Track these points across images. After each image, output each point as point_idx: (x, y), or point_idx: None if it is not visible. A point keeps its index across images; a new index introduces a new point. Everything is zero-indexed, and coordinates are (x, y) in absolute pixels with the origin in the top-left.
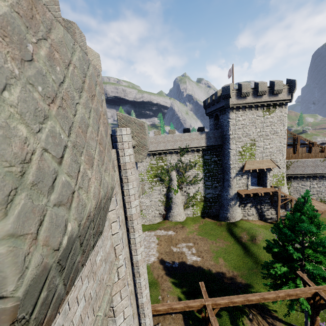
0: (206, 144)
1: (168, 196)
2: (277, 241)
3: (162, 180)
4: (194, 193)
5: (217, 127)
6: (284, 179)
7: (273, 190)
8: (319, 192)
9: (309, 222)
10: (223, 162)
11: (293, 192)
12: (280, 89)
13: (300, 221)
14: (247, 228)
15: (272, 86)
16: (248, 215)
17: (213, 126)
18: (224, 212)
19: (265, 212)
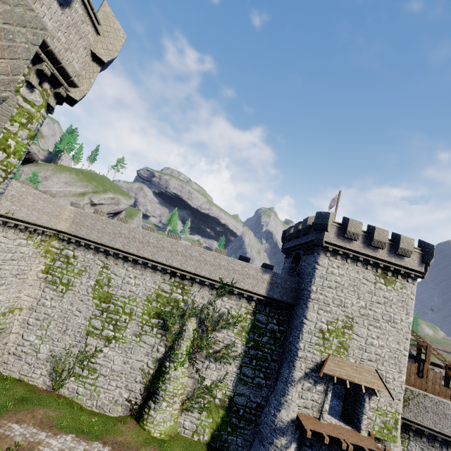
0: (267, 294)
1: (162, 367)
2: None
3: (167, 327)
4: (215, 381)
5: (293, 274)
6: (398, 426)
7: (374, 448)
8: None
9: None
10: (288, 339)
11: None
12: (409, 250)
13: None
14: None
15: (396, 240)
16: None
17: (288, 270)
18: None
19: None
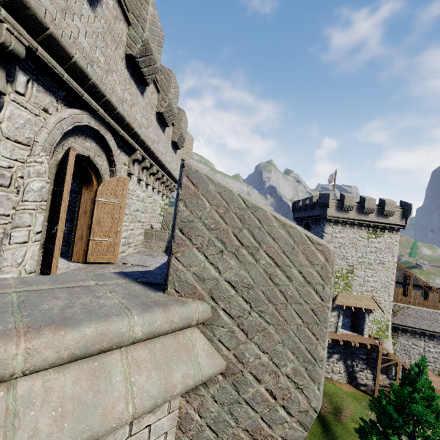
0: None
1: None
2: (376, 424)
3: None
4: None
5: None
6: (388, 329)
7: (372, 343)
8: (437, 360)
9: (425, 406)
10: None
11: (399, 352)
12: (392, 211)
13: (411, 400)
14: (329, 393)
15: (382, 205)
16: (333, 372)
17: None
18: None
19: (358, 373)
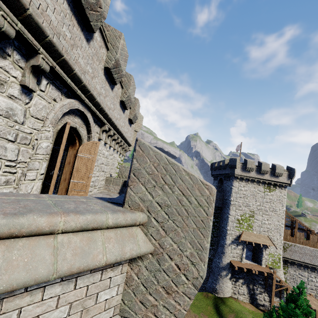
0: None
1: None
2: None
3: None
4: None
5: (219, 189)
6: (280, 261)
7: (268, 271)
8: (317, 288)
9: None
10: (221, 225)
11: (289, 280)
12: (281, 173)
13: (294, 314)
14: (236, 310)
15: (274, 168)
16: (239, 294)
17: (216, 187)
18: (213, 282)
19: (258, 295)
